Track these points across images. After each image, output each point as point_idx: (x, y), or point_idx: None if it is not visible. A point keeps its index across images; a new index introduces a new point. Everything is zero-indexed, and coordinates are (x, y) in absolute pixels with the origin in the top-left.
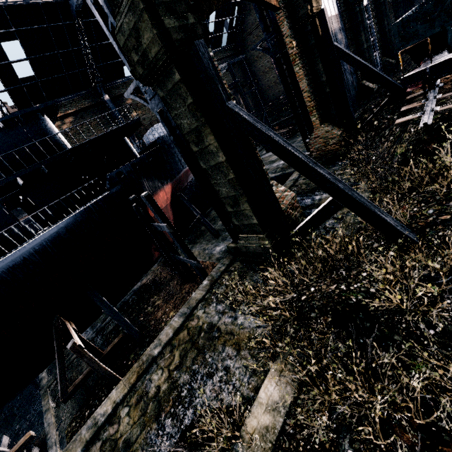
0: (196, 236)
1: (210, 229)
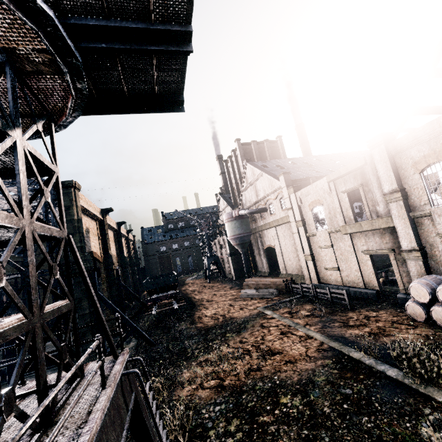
0: None
1: None
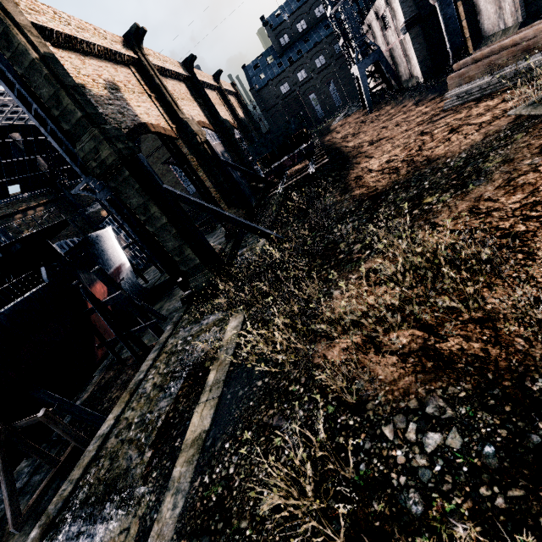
0: (140, 332)
1: (156, 314)
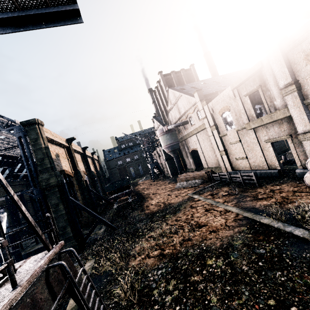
0: None
1: None
